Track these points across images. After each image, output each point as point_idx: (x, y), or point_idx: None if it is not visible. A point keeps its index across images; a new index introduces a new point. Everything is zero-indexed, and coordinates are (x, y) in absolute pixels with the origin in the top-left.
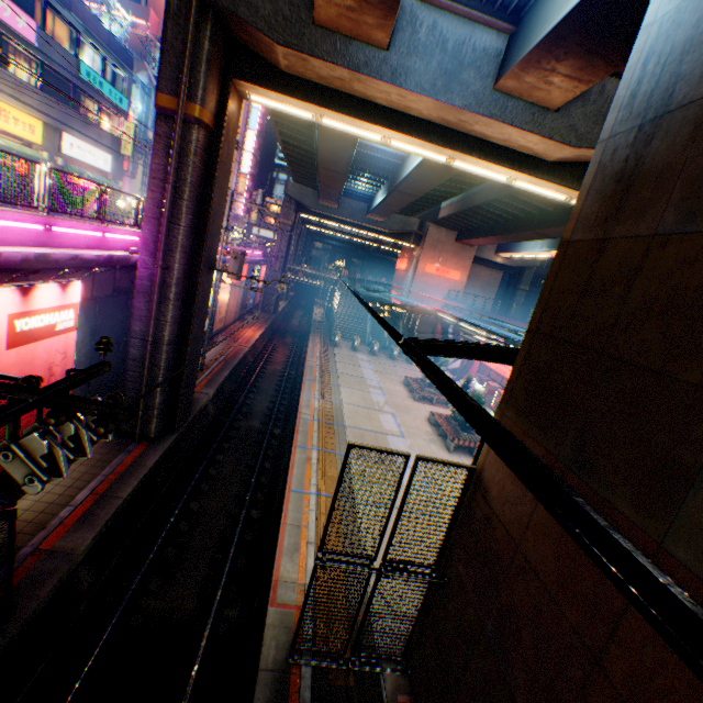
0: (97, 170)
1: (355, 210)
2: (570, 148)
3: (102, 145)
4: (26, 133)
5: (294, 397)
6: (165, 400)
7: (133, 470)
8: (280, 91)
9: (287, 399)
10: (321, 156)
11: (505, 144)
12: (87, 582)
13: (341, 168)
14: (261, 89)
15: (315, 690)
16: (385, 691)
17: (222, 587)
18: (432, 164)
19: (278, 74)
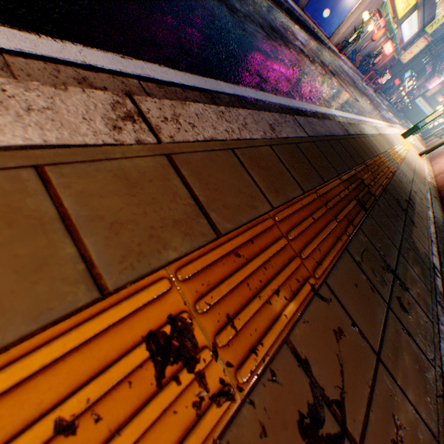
0: (398, 39)
1: None
2: None
3: (422, 22)
4: (401, 10)
5: None
6: None
7: None
8: None
9: None
10: None
11: None
12: None
13: None
14: None
15: None
16: None
17: None
18: None
19: None
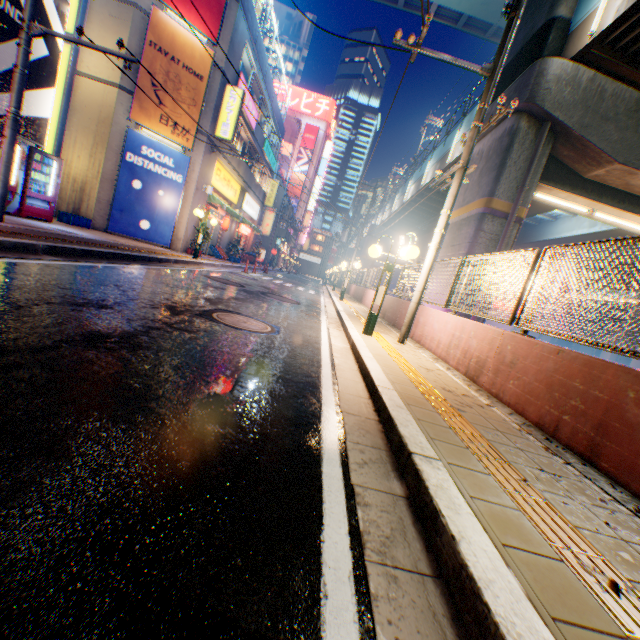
0: (249, 219)
1: None
2: None
3: (258, 199)
4: (233, 196)
5: None
6: None
7: None
8: (575, 193)
9: None
10: None
11: None
12: None
13: None
14: (558, 190)
15: None
16: None
17: None
18: (607, 234)
19: (576, 179)
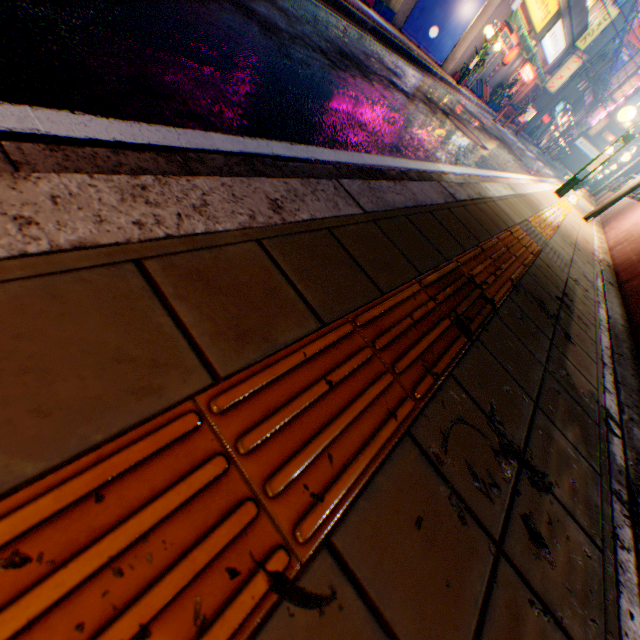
0: (540, 60)
1: None
2: None
3: (570, 34)
4: (538, 20)
5: None
6: None
7: None
8: None
9: None
10: None
11: None
12: None
13: None
14: None
15: None
16: None
17: None
18: None
19: None
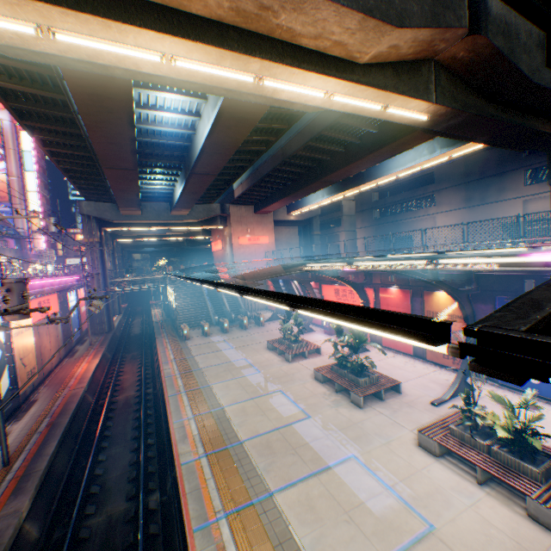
0: None
1: (159, 210)
2: (392, 29)
3: None
4: None
5: (162, 424)
6: None
7: None
8: None
9: (153, 433)
10: (99, 150)
11: (317, 44)
12: None
13: (128, 161)
14: None
15: None
16: None
17: None
18: (225, 124)
19: None
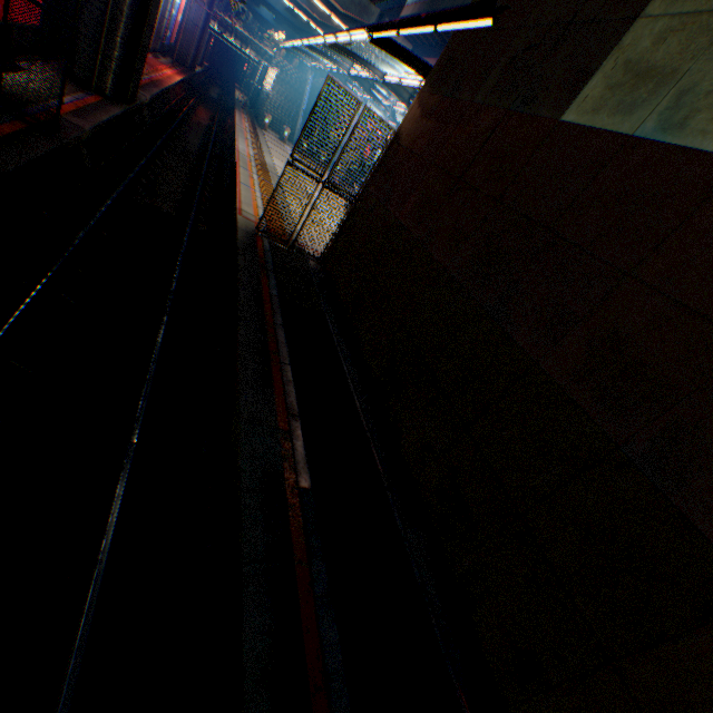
0: None
1: None
2: None
3: None
4: None
5: (226, 150)
6: (123, 58)
7: (101, 109)
8: None
9: (218, 149)
10: None
11: None
12: (89, 164)
13: None
14: None
15: (272, 247)
16: (309, 264)
17: (195, 210)
18: None
19: None
